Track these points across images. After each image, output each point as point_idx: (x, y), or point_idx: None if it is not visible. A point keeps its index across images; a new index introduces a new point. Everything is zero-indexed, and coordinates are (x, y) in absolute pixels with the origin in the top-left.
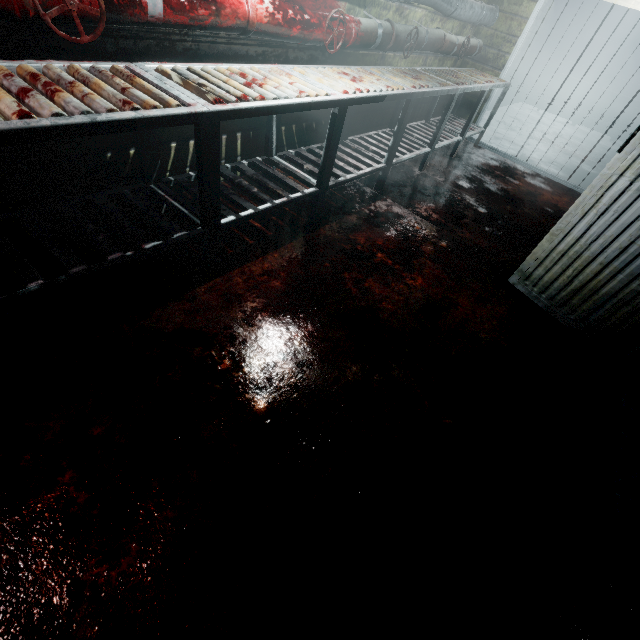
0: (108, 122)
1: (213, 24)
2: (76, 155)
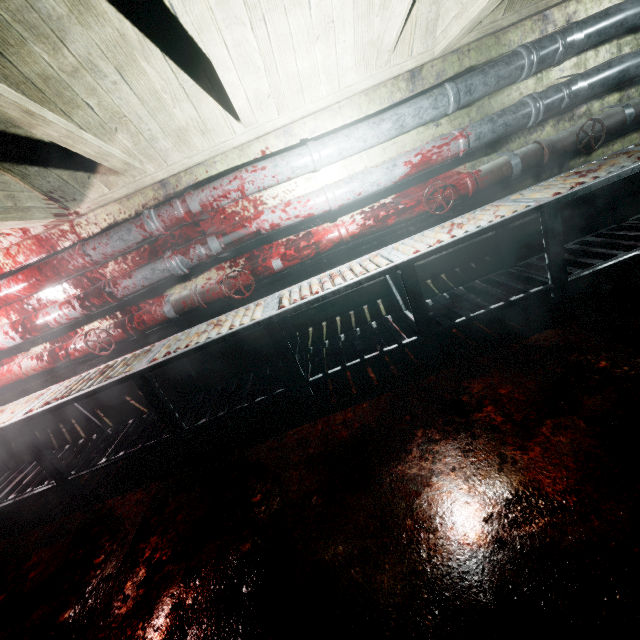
0: (211, 341)
1: (317, 253)
2: (267, 344)
